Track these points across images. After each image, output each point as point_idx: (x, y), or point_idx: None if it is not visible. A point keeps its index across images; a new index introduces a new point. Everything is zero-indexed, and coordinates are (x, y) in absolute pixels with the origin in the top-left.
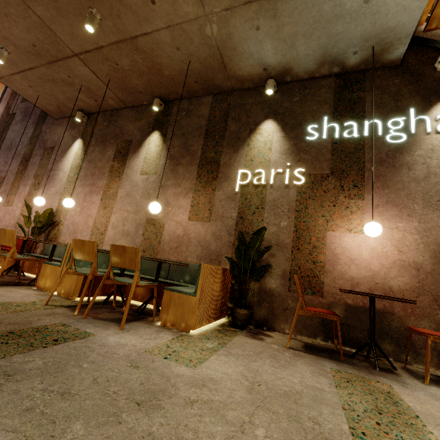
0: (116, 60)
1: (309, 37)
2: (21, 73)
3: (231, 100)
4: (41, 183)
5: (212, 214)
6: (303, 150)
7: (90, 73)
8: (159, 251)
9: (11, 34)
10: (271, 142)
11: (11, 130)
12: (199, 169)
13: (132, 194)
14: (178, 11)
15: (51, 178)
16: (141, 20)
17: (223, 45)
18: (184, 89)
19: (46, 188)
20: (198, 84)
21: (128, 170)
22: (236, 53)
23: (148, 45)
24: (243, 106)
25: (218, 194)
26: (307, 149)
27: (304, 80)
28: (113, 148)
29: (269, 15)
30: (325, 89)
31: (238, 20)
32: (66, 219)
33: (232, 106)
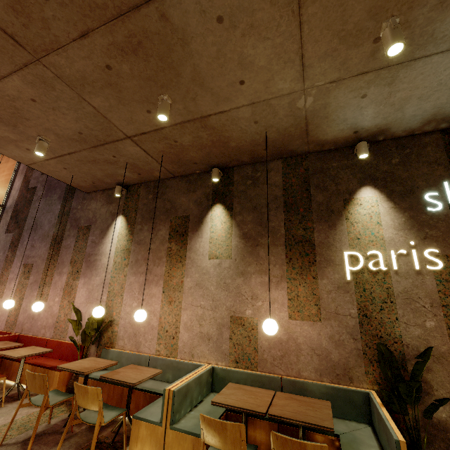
0: (176, 138)
1: (424, 99)
2: (57, 158)
3: (308, 165)
4: (81, 271)
5: (321, 311)
6: (427, 225)
7: (140, 152)
8: (258, 363)
9: (55, 125)
10: (377, 215)
11: (33, 207)
12: (288, 251)
13: (203, 285)
14: (270, 88)
15: (93, 264)
16: (220, 100)
17: (312, 115)
18: (249, 156)
19: (88, 277)
20: (267, 151)
21: (192, 254)
22: (326, 120)
23: (221, 121)
24: (325, 171)
25: (322, 284)
26: (432, 223)
27: (400, 138)
28: (166, 226)
29: (383, 83)
30: (432, 148)
31: (342, 91)
32: (121, 318)
33: (312, 172)
